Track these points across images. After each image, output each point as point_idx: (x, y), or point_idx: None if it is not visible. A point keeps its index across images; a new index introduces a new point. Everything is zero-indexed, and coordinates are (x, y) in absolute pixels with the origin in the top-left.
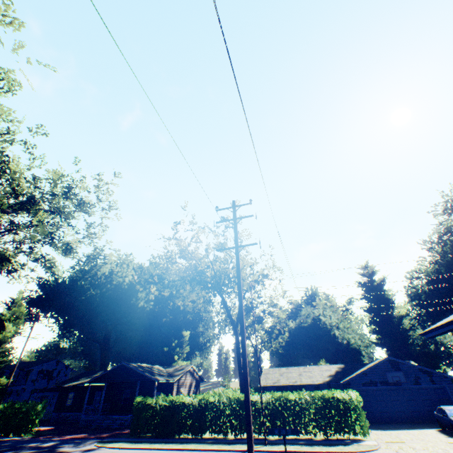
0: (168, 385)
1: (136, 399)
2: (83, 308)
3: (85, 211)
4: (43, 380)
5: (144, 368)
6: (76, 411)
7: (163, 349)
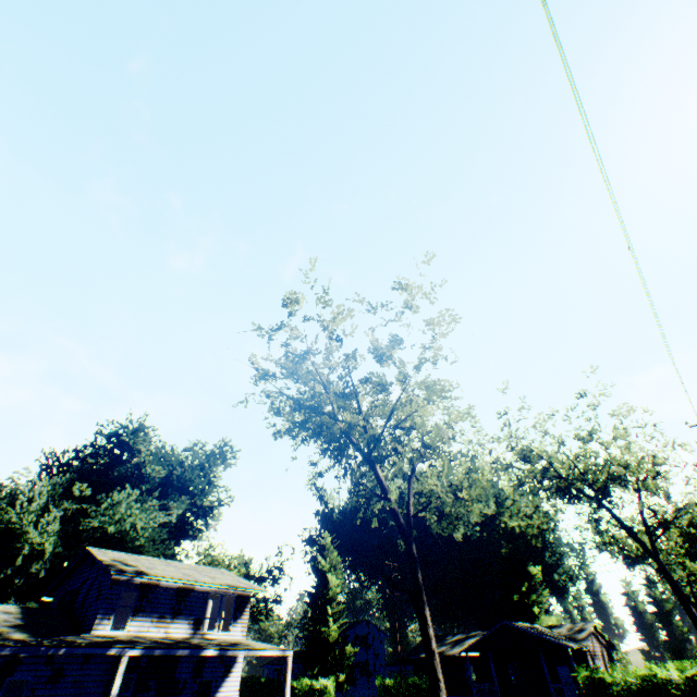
0: (575, 655)
1: (579, 674)
2: (386, 546)
3: (454, 440)
4: (361, 649)
5: (533, 629)
6: (448, 693)
7: (511, 597)
